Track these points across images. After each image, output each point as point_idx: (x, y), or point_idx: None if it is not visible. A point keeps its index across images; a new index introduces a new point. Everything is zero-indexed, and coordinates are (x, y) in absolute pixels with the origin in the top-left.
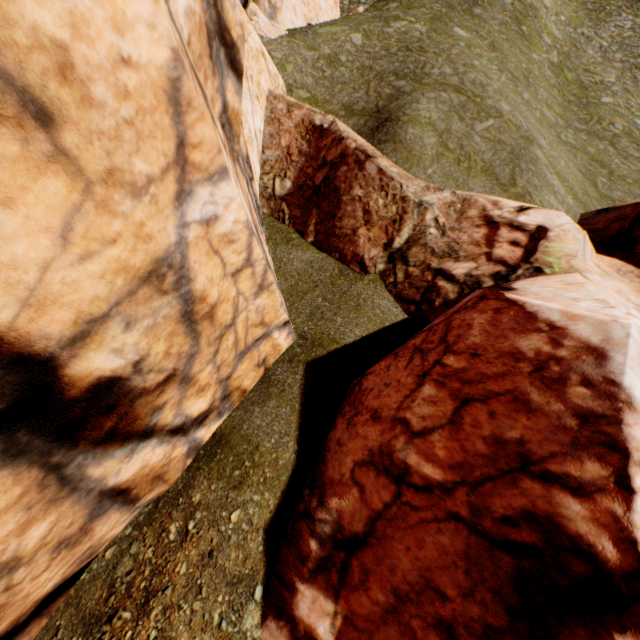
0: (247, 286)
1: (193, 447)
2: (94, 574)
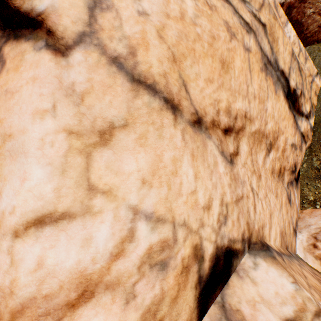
0: (302, 60)
1: (310, 128)
2: (304, 171)
